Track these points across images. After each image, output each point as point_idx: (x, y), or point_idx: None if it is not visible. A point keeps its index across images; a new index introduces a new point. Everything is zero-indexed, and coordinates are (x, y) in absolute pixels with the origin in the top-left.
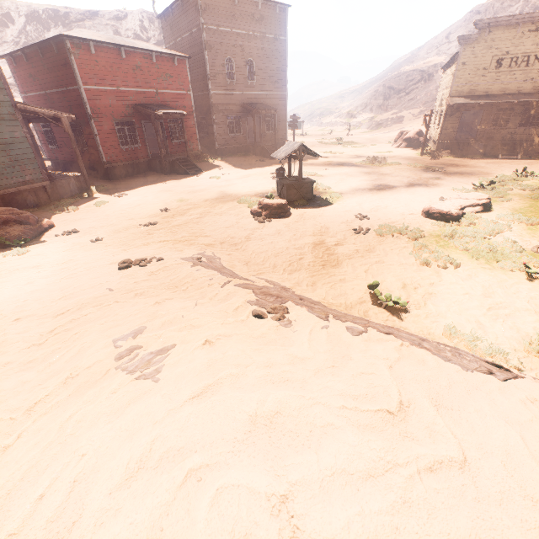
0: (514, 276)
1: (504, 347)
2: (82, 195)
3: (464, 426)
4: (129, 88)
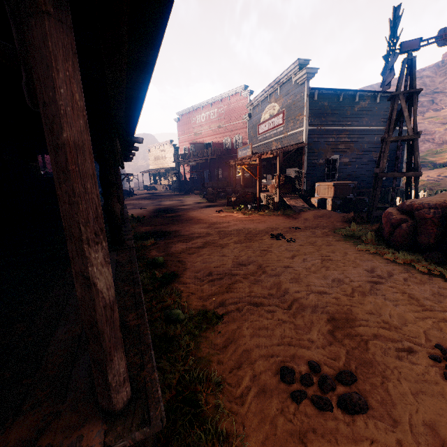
0: None
1: None
2: None
3: None
4: None
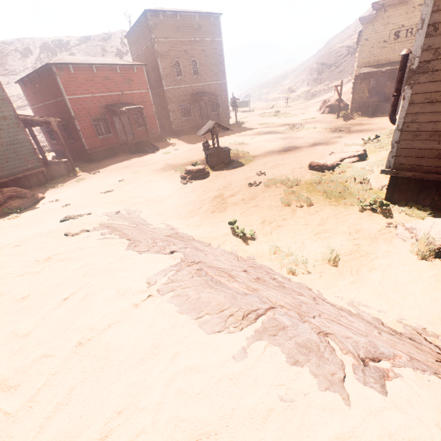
0: (351, 209)
1: (310, 259)
2: (70, 175)
3: (66, 264)
4: (101, 94)
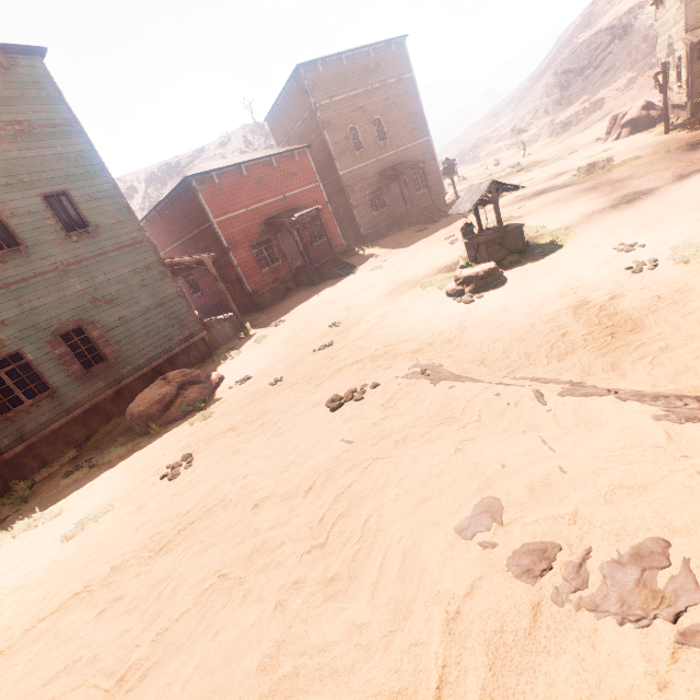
0: None
1: None
2: (239, 336)
3: None
4: (257, 205)
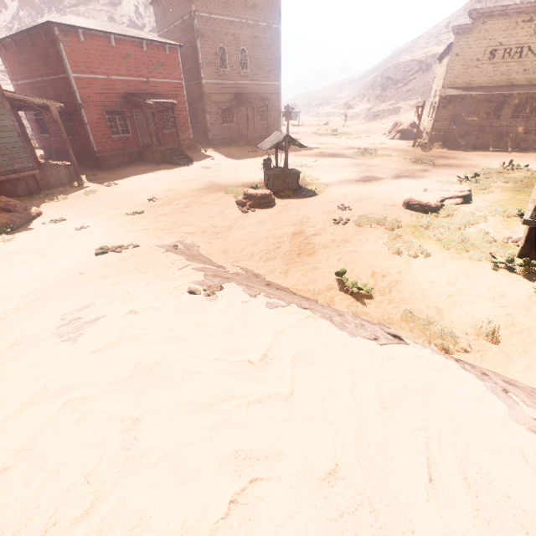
0: (481, 265)
1: (457, 331)
2: (73, 184)
3: (311, 373)
4: (119, 77)
